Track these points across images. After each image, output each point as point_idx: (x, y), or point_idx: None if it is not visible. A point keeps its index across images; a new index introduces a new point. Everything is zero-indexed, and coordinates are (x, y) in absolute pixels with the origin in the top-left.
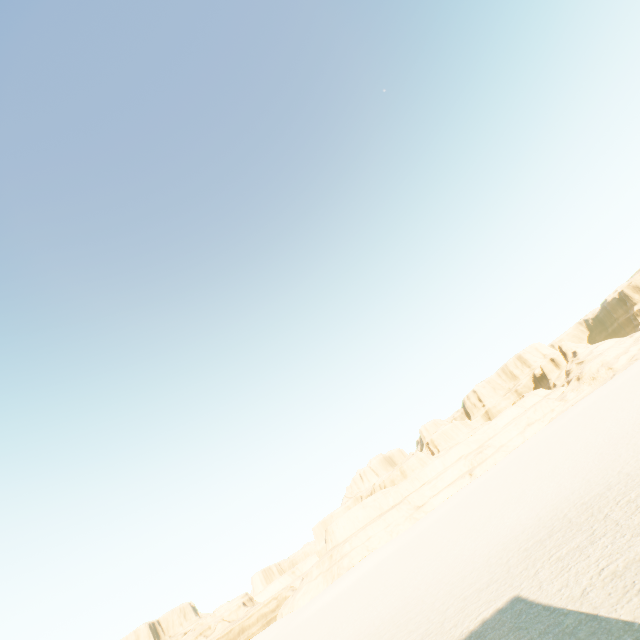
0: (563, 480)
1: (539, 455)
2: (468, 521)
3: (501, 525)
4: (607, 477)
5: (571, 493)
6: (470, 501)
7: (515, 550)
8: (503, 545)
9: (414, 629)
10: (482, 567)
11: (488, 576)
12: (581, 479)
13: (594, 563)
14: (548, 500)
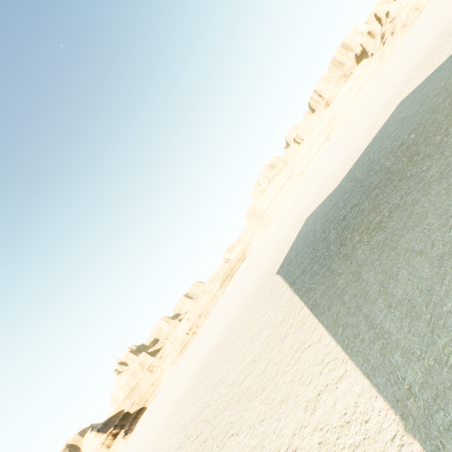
0: (405, 68)
1: (376, 89)
2: (342, 143)
3: (369, 117)
4: (441, 31)
5: (415, 62)
6: (335, 143)
7: (387, 104)
8: (377, 114)
9: (340, 168)
10: (368, 128)
11: (375, 123)
12: (420, 53)
13: (450, 45)
14: (398, 81)
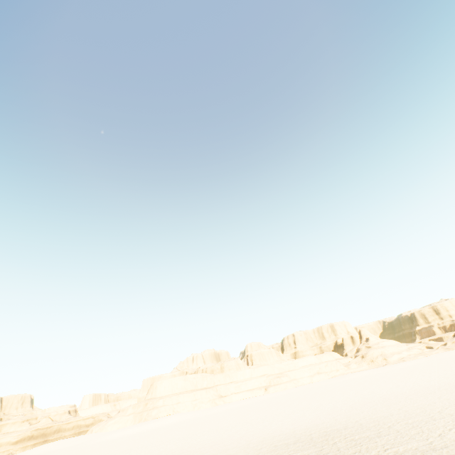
0: (321, 414)
1: (315, 394)
2: (249, 417)
3: (268, 426)
4: (348, 421)
5: (321, 423)
6: (257, 406)
7: (269, 444)
8: (263, 438)
9: None
10: (242, 447)
11: (243, 453)
12: (332, 417)
13: None
14: (305, 422)
